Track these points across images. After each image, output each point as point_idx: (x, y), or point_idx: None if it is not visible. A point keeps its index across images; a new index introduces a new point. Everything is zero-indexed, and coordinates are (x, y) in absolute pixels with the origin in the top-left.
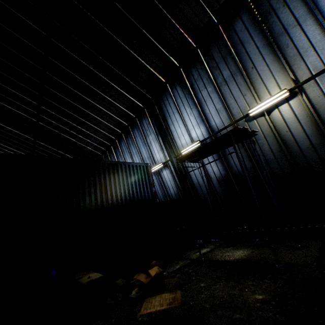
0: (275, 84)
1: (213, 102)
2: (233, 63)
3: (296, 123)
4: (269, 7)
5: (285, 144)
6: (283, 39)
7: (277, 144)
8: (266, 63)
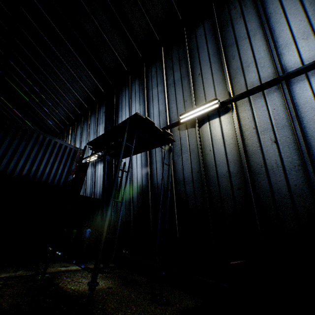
0: (214, 95)
1: (158, 102)
2: (185, 66)
3: (221, 142)
4: (228, 17)
5: (205, 165)
6: (232, 50)
7: (198, 163)
8: (212, 72)
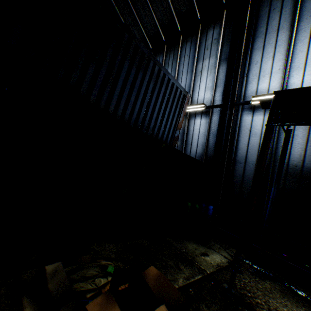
0: None
1: None
2: None
3: None
4: None
5: None
6: None
7: None
8: None
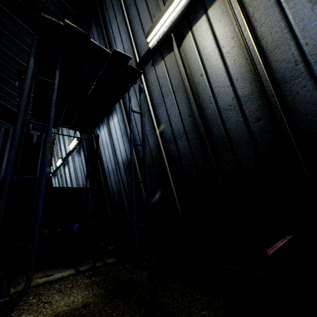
0: None
1: (122, 40)
2: None
3: (216, 54)
4: None
5: (199, 102)
6: None
7: (188, 103)
8: None
